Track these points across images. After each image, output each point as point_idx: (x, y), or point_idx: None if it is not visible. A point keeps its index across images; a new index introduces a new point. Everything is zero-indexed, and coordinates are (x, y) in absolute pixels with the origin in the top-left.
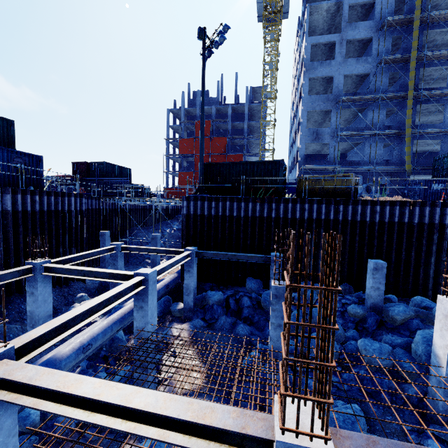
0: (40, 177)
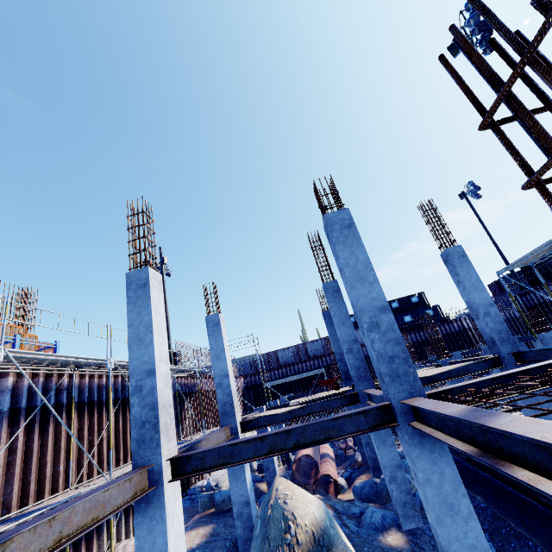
0: (435, 318)
